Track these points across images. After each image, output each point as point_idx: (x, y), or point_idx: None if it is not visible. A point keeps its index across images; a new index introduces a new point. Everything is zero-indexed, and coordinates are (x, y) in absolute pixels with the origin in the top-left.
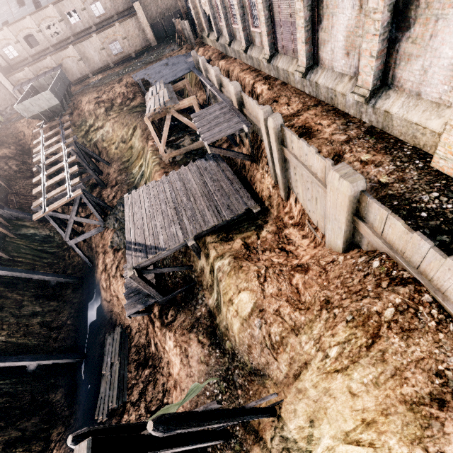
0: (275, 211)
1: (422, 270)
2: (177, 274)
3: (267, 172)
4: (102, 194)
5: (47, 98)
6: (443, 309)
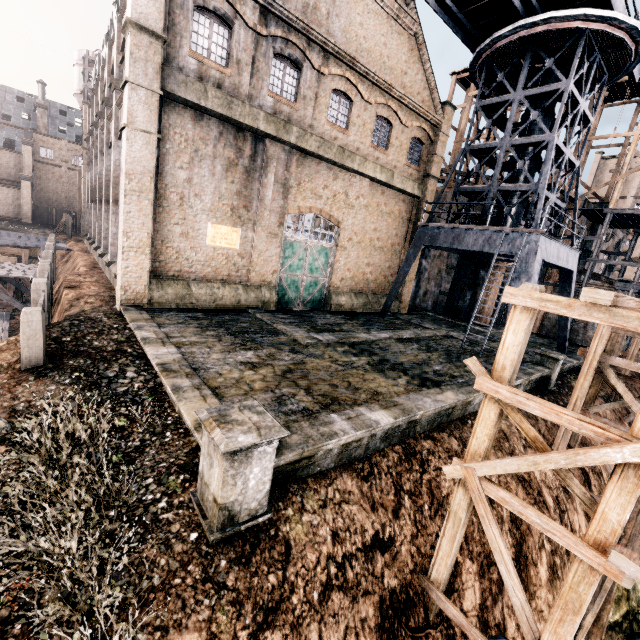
0: None
1: None
2: None
3: None
4: None
5: None
6: None
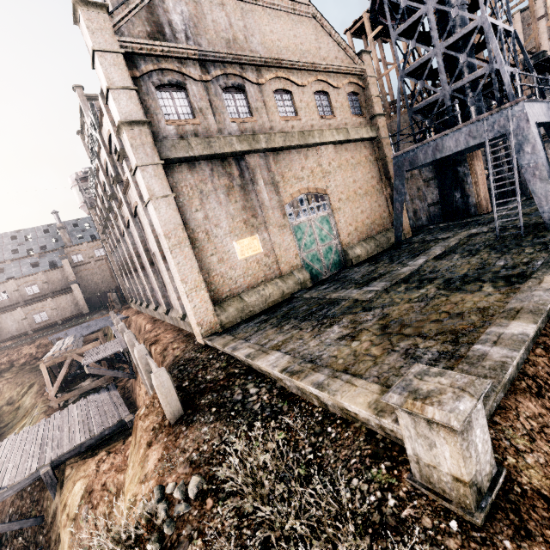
0: None
1: None
2: (17, 544)
3: (142, 382)
4: None
5: None
6: None
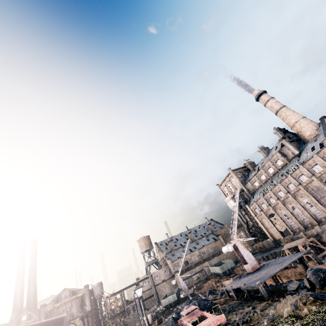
0: None
1: None
2: None
3: None
4: None
5: (230, 263)
6: None
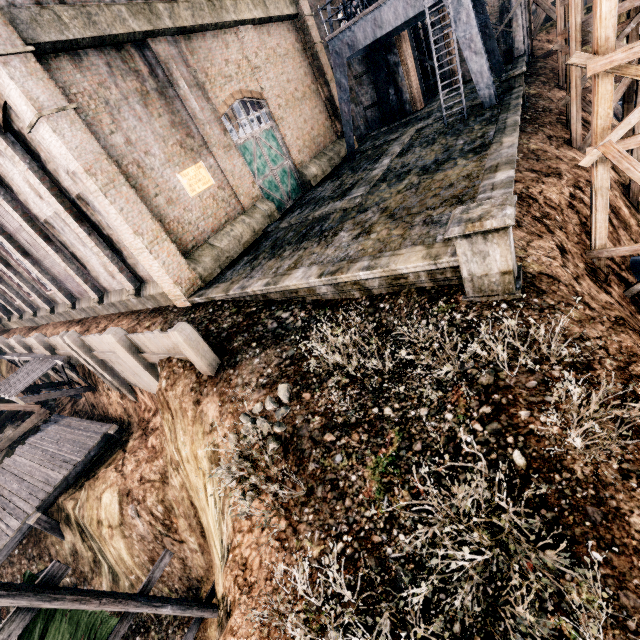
0: (136, 417)
1: (167, 350)
2: None
3: (109, 389)
4: None
5: None
6: (183, 360)
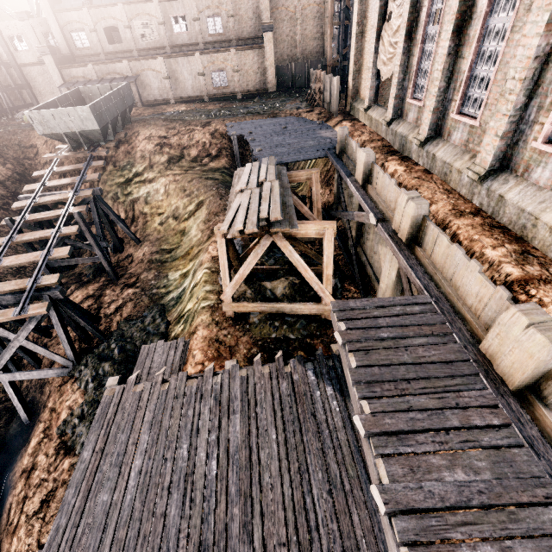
0: None
1: None
2: None
3: None
4: (105, 294)
5: (82, 117)
6: None
